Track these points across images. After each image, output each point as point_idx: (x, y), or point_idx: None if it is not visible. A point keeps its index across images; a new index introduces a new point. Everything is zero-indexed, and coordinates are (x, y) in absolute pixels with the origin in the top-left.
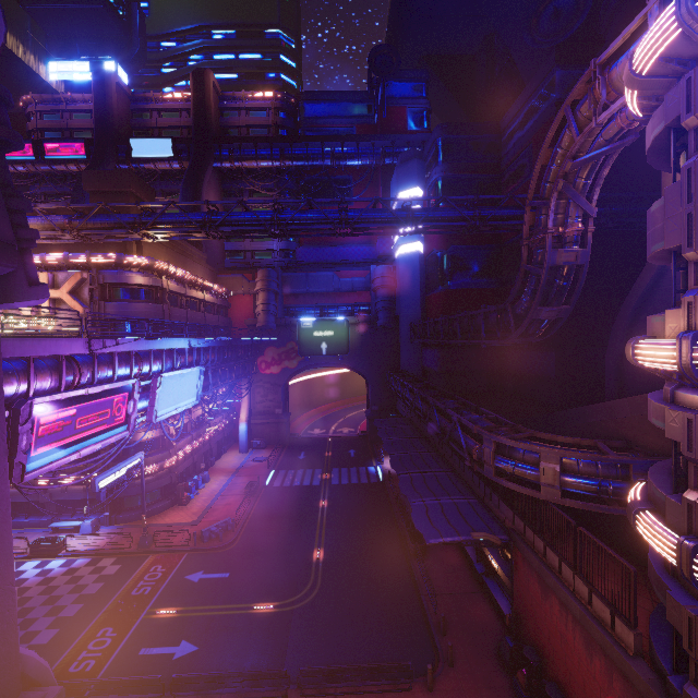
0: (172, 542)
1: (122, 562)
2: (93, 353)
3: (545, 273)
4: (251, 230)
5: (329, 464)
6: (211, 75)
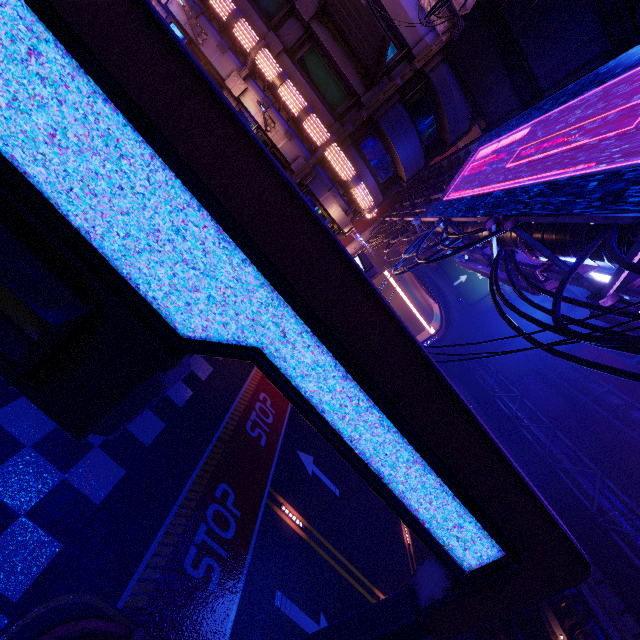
0: None
1: None
2: None
3: None
4: None
5: None
6: None
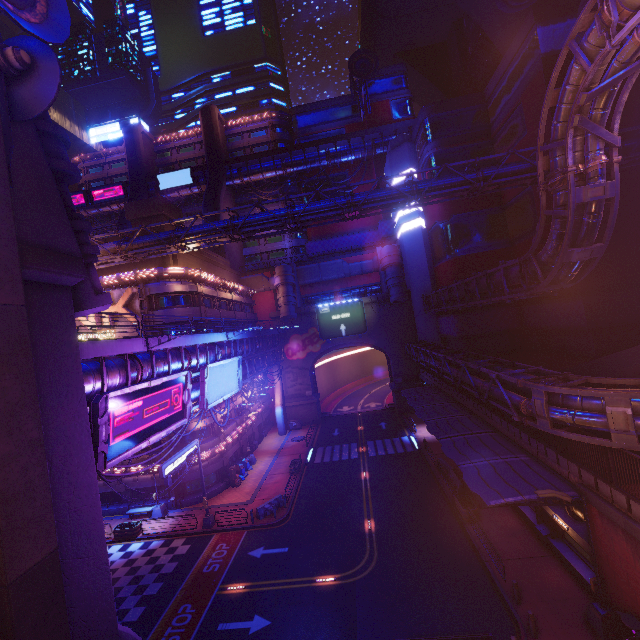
0: (232, 521)
1: (191, 542)
2: (150, 351)
3: (572, 212)
4: (268, 228)
5: (363, 437)
6: (215, 110)
